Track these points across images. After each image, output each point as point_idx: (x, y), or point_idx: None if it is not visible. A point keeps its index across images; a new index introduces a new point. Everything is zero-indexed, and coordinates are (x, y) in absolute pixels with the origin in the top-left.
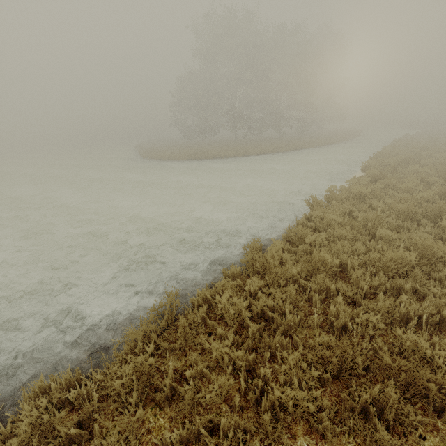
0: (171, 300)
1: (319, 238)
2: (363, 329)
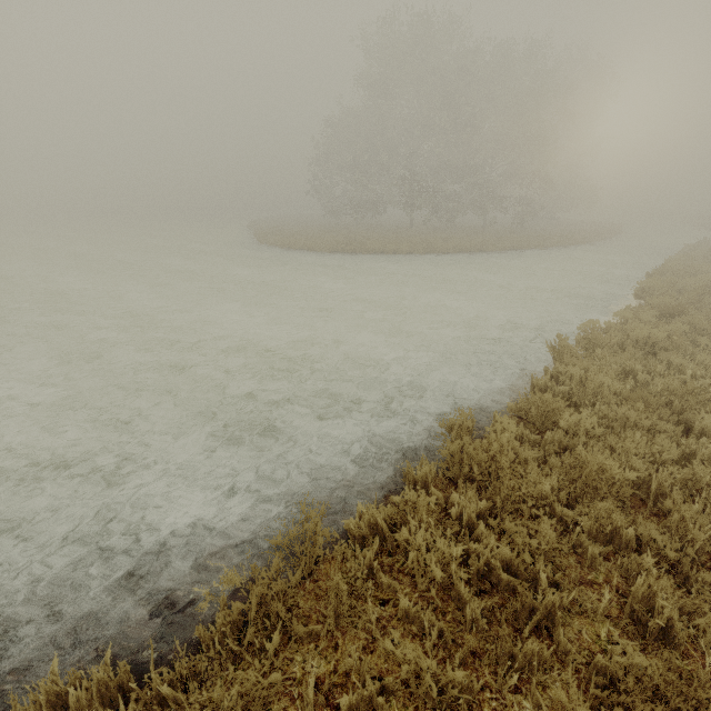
0: (312, 528)
1: (586, 422)
2: (706, 639)
